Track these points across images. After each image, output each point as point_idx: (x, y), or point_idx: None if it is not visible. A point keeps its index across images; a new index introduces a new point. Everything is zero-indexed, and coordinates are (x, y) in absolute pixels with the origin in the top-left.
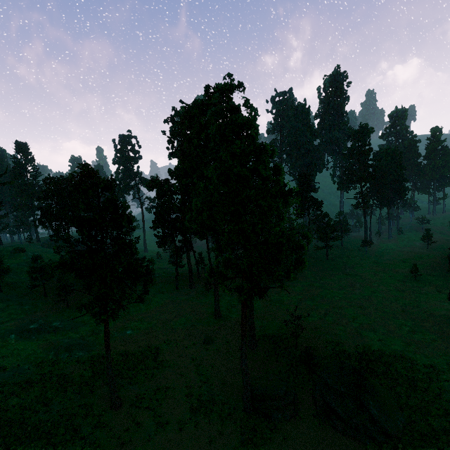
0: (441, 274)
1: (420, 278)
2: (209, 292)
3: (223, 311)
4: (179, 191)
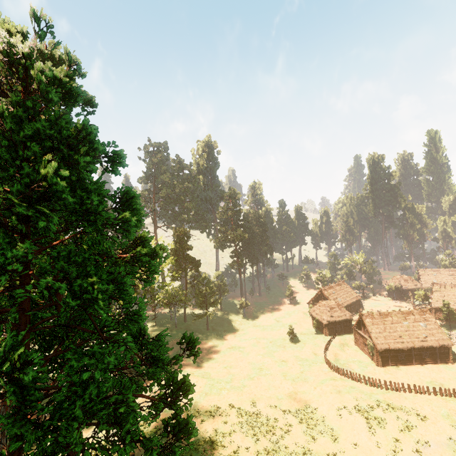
0: (309, 331)
1: (296, 339)
2: None
3: None
4: None
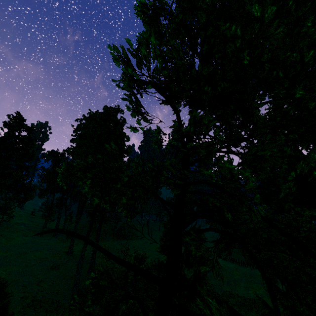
0: None
1: (206, 244)
2: (68, 241)
3: (75, 251)
4: (71, 154)
